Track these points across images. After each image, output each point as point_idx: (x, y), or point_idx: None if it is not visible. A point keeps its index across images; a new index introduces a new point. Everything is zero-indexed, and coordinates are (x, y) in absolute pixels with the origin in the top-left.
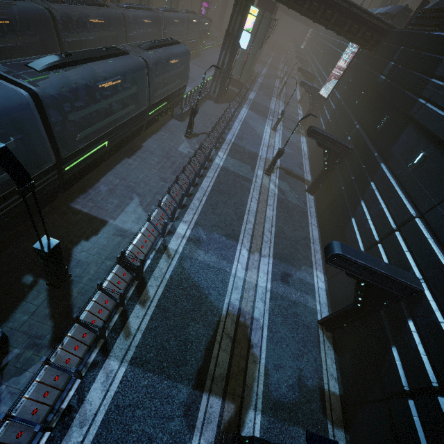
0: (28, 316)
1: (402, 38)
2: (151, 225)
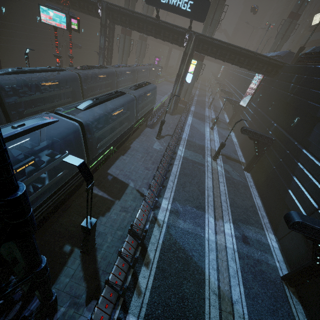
0: (69, 278)
1: (295, 70)
2: (145, 202)
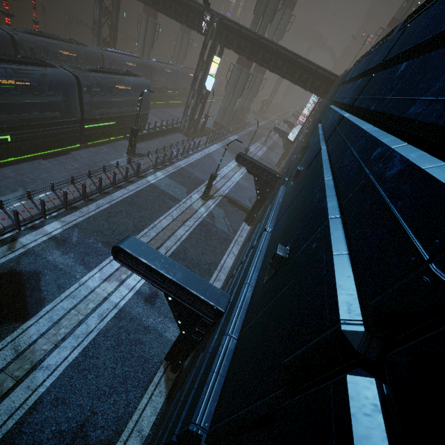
0: None
1: (337, 82)
2: (4, 213)
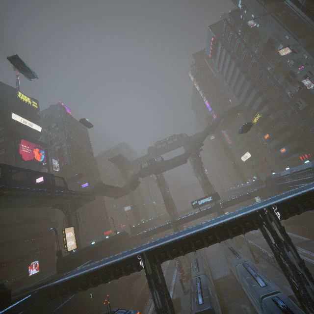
0: None
1: (270, 188)
2: None
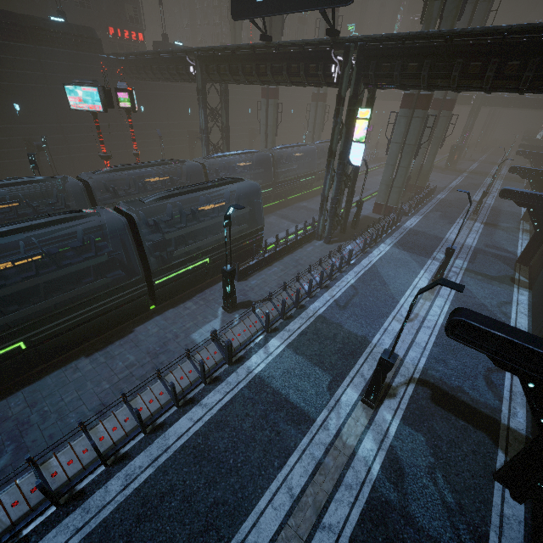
0: None
1: None
2: None
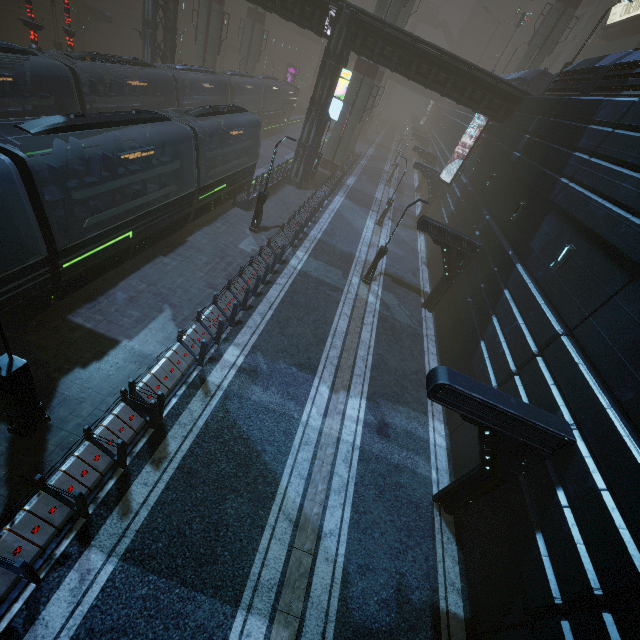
0: None
1: (538, 106)
2: (183, 347)
